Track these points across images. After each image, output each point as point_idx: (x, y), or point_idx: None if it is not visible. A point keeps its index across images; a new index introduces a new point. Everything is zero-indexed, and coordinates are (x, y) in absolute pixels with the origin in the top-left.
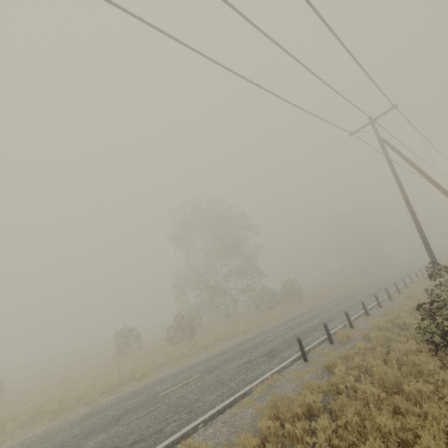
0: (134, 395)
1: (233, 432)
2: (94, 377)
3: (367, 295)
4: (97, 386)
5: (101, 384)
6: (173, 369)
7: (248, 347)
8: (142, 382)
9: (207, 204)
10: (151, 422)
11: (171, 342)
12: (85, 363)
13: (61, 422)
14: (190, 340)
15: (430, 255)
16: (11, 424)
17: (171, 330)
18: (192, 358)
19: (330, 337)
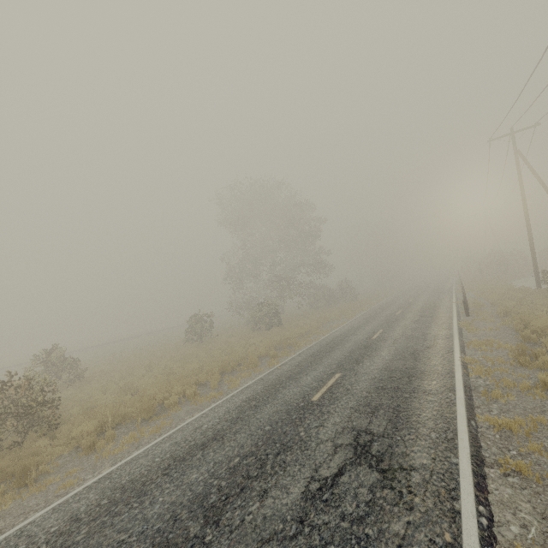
0: (337, 344)
1: (495, 337)
2: (230, 347)
3: (434, 292)
4: (259, 349)
5: (263, 347)
6: (327, 335)
7: (388, 318)
8: (310, 342)
9: (276, 185)
10: (413, 343)
11: (255, 329)
12: (140, 353)
13: (288, 362)
14: (278, 326)
15: (532, 250)
16: (205, 375)
17: (257, 316)
18: (328, 330)
19: (467, 305)
